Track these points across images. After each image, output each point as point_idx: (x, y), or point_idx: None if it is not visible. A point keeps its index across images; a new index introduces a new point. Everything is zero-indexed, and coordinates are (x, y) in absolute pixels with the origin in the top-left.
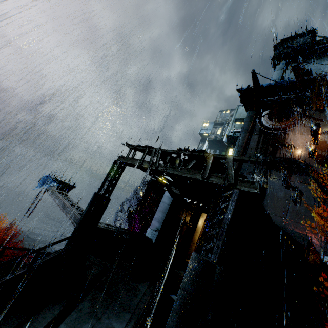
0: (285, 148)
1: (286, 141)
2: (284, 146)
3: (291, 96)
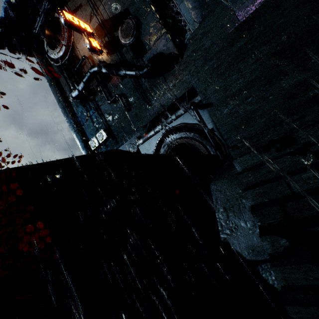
0: (84, 65)
1: (80, 58)
2: (81, 64)
3: (44, 4)
